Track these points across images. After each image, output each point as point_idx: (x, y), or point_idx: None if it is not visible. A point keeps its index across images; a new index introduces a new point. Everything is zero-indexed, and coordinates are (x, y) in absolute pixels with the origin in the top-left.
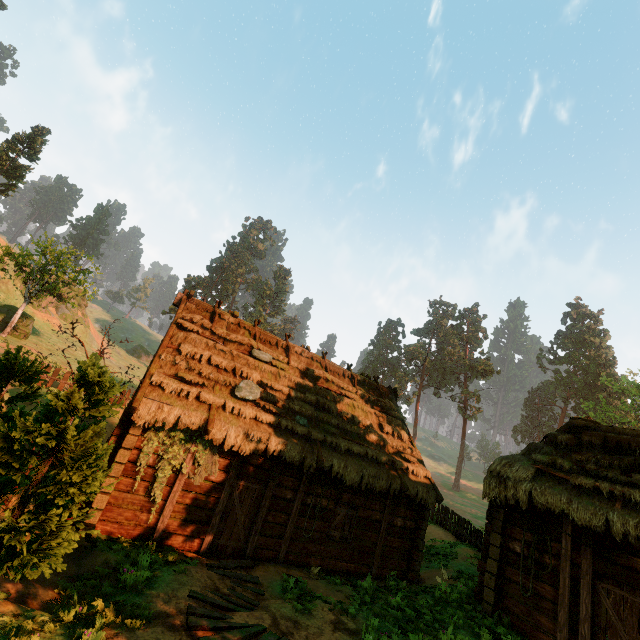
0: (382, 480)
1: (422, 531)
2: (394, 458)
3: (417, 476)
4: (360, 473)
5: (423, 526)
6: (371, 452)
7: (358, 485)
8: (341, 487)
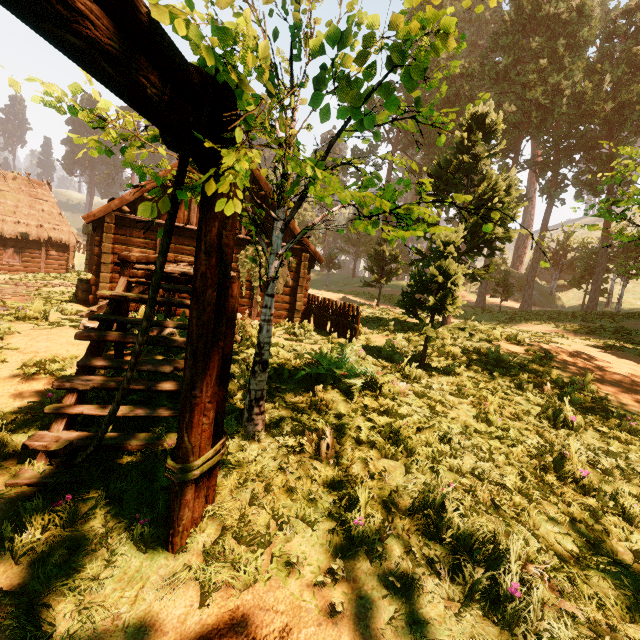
0: (32, 234)
1: (71, 256)
2: (43, 224)
3: (63, 232)
4: (15, 231)
5: (71, 254)
6: (23, 221)
7: (18, 238)
8: (5, 239)
